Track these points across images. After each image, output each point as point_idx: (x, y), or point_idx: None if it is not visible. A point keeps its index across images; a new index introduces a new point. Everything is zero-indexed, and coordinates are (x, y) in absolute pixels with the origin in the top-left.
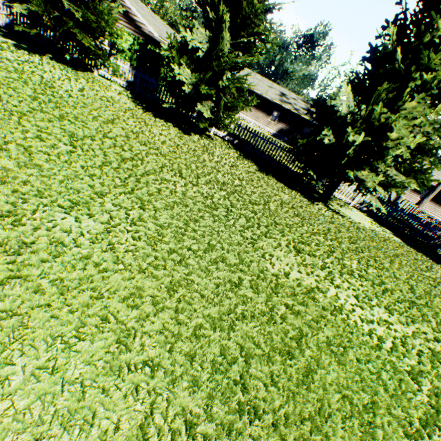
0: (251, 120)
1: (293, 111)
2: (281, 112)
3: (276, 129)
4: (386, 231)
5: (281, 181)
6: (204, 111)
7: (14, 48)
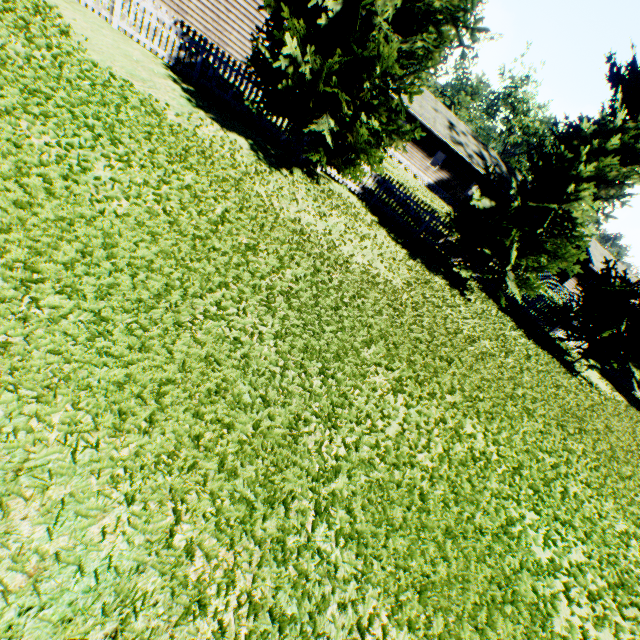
0: (403, 159)
1: (463, 157)
2: (447, 156)
3: (435, 178)
4: (612, 389)
5: (547, 351)
6: (514, 290)
7: (278, 177)
